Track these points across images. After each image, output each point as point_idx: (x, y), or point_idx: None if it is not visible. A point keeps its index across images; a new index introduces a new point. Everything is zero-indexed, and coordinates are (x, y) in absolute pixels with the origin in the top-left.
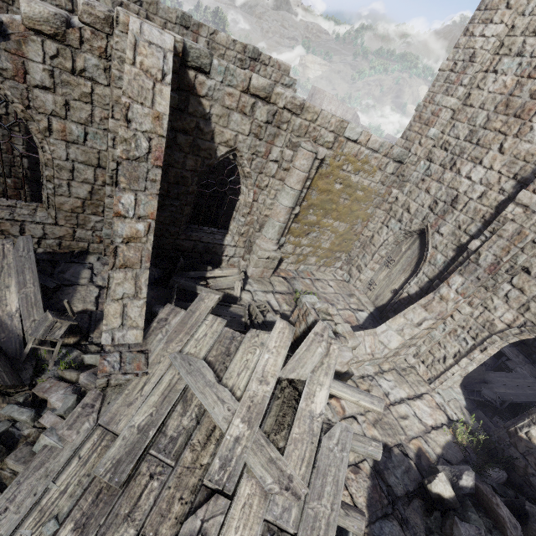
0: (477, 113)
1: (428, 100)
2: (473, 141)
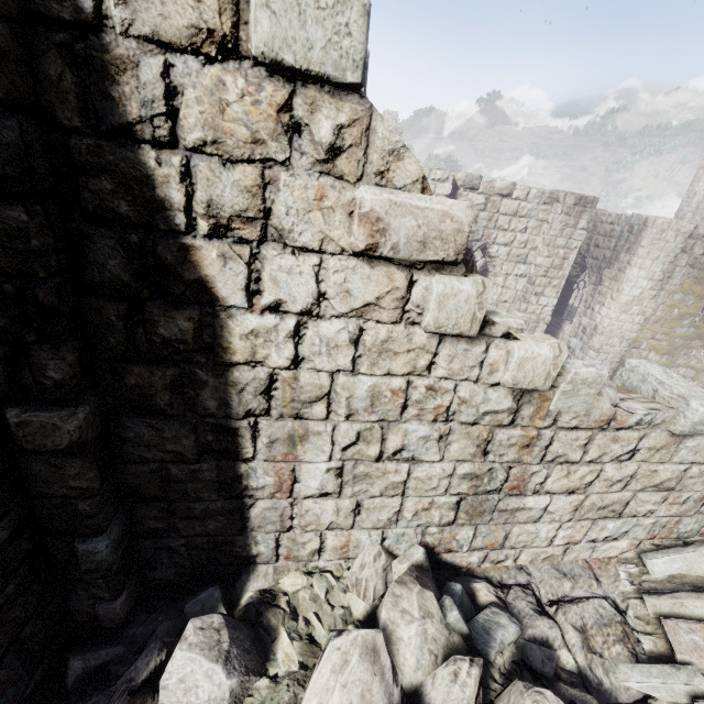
0: (702, 212)
1: (679, 210)
2: (703, 222)
